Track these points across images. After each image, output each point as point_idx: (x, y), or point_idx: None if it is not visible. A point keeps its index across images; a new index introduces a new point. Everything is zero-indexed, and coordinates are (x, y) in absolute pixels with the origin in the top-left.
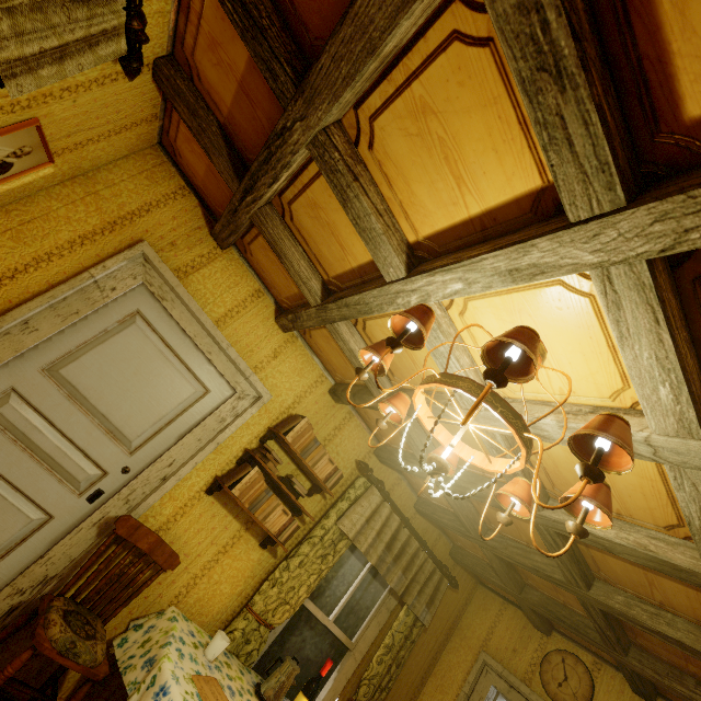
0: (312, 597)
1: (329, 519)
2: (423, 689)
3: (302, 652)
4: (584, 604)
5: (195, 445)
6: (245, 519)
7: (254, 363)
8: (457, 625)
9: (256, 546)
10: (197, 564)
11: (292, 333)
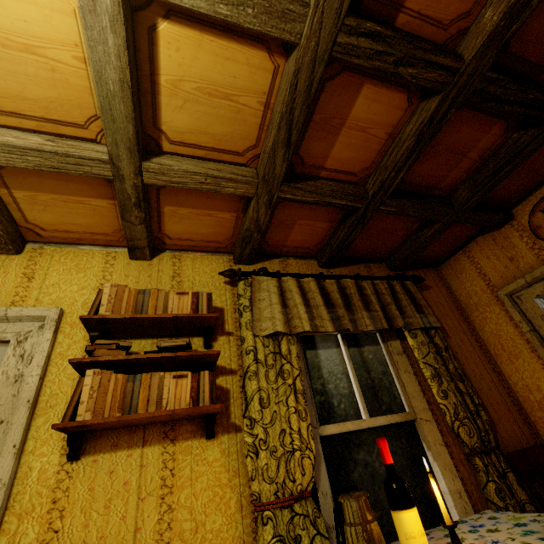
0: (325, 421)
1: (246, 341)
2: (505, 376)
3: (378, 476)
4: (481, 95)
5: (0, 432)
6: (160, 434)
7: (6, 301)
8: (462, 308)
9: (204, 443)
10: (146, 542)
11: (31, 248)
